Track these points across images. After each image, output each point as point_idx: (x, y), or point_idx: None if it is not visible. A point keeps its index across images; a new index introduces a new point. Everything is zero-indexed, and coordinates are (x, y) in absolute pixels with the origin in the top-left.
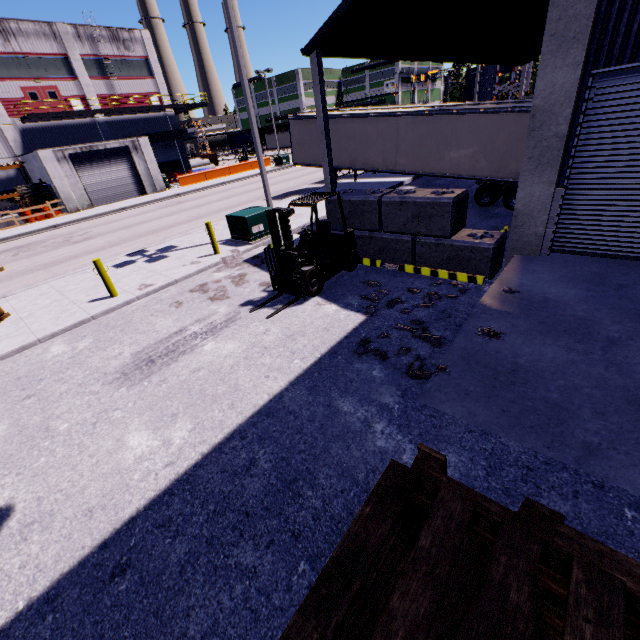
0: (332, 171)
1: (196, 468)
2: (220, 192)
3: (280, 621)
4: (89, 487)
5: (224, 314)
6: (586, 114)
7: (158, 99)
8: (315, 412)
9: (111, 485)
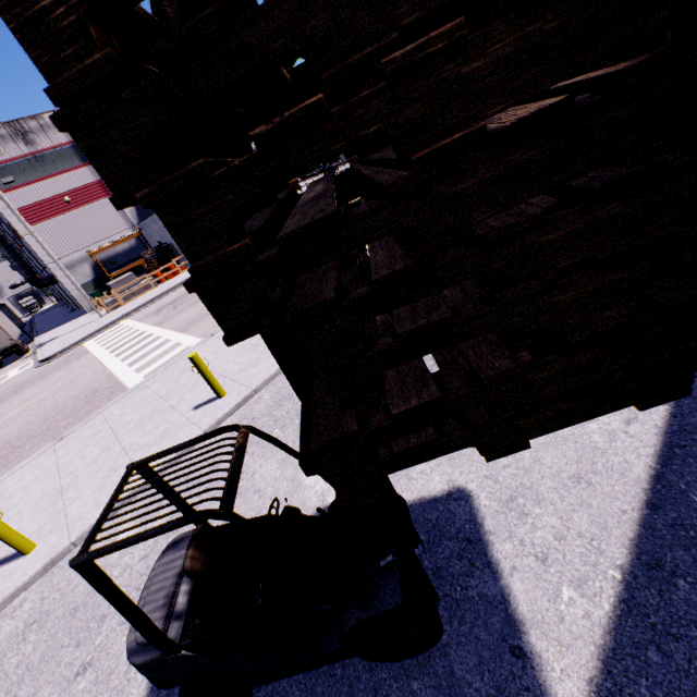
0: None
1: (679, 418)
2: None
3: None
4: (542, 458)
5: None
6: None
7: None
8: None
9: (571, 451)
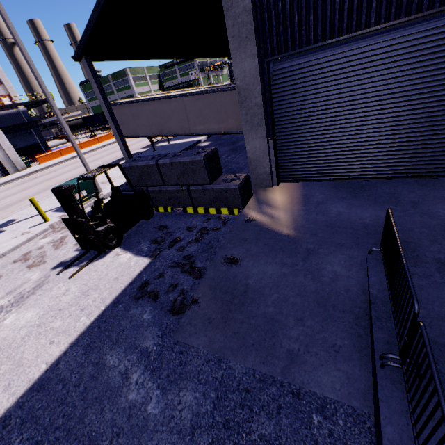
0: (126, 144)
1: None
2: (71, 164)
3: None
4: None
5: (35, 280)
6: (272, 88)
7: (9, 99)
8: (83, 374)
9: None
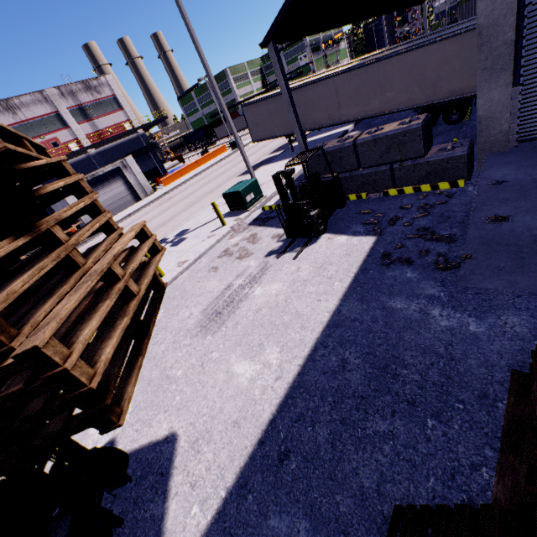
0: (302, 134)
1: (301, 376)
2: (197, 182)
3: (434, 462)
4: (225, 407)
5: (256, 266)
6: (528, 17)
7: (130, 124)
8: (374, 315)
9: (241, 402)
